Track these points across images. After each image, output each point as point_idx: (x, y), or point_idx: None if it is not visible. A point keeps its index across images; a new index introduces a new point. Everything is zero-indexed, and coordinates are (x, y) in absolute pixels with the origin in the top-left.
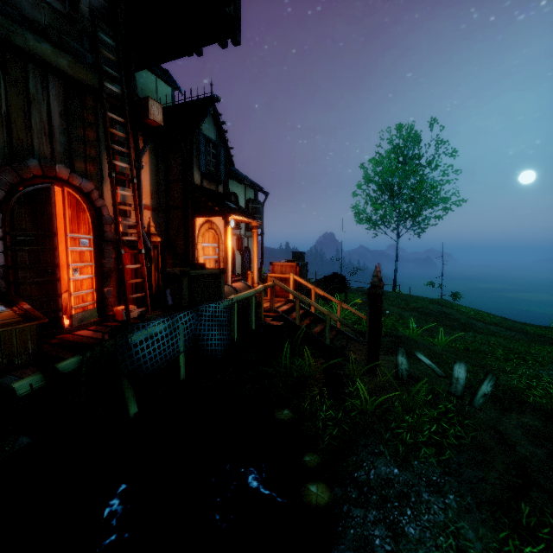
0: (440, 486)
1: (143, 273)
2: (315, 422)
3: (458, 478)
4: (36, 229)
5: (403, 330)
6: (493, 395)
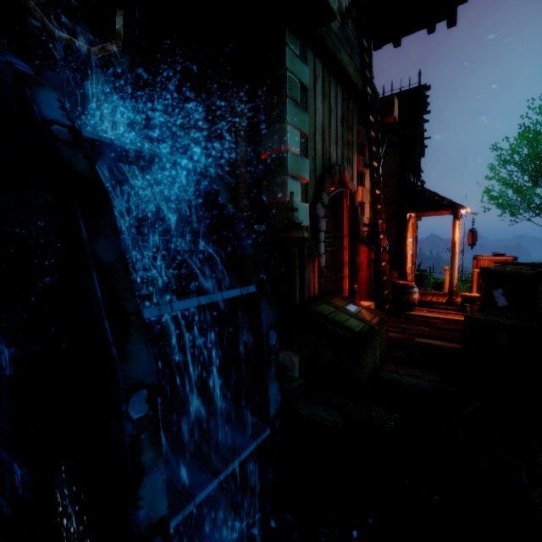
0: None
1: (385, 270)
2: None
3: None
4: (334, 231)
5: None
6: None
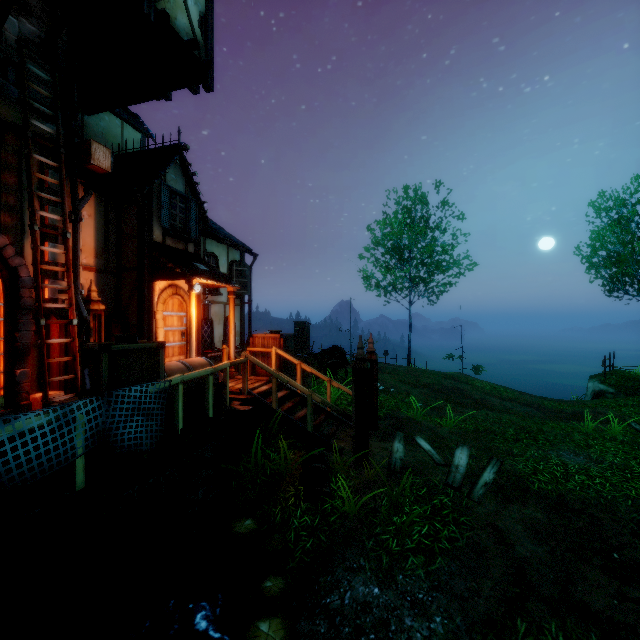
0: (426, 605)
1: (73, 349)
2: (287, 532)
3: (448, 593)
4: None
5: (407, 410)
6: (495, 483)
